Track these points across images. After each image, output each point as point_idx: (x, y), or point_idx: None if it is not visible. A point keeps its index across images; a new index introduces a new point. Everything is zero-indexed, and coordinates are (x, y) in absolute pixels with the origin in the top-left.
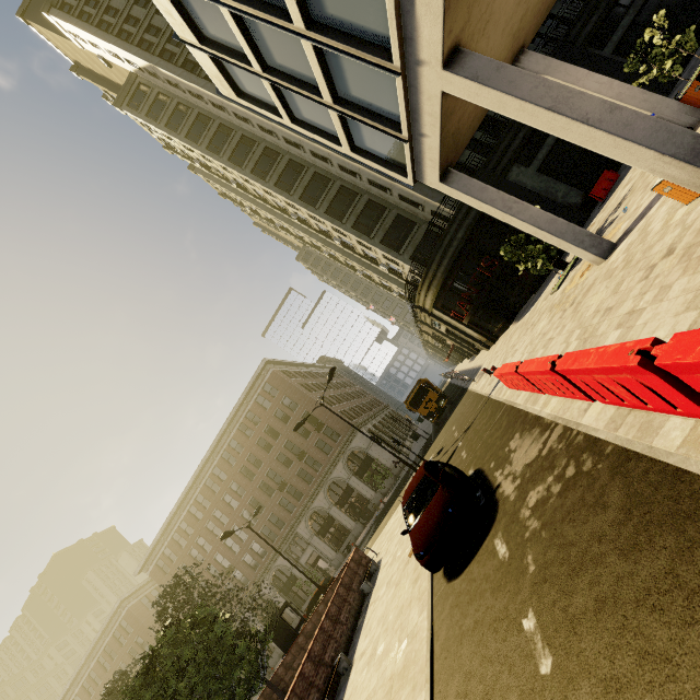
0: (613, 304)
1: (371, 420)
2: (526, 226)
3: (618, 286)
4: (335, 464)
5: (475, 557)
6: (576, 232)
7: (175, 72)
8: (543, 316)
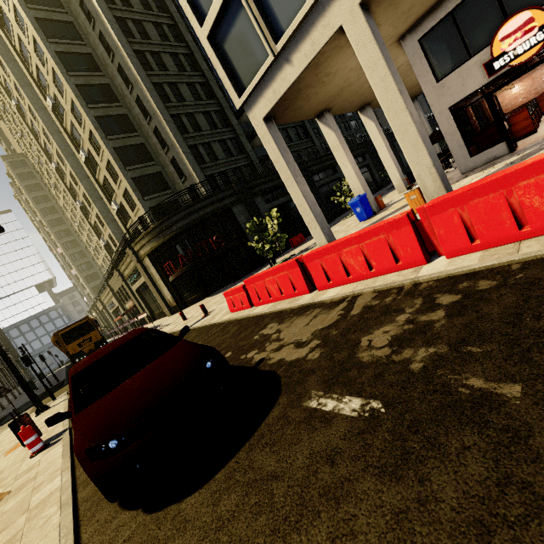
0: None
1: None
2: (298, 196)
3: None
4: None
5: (249, 442)
6: (323, 220)
7: None
8: None
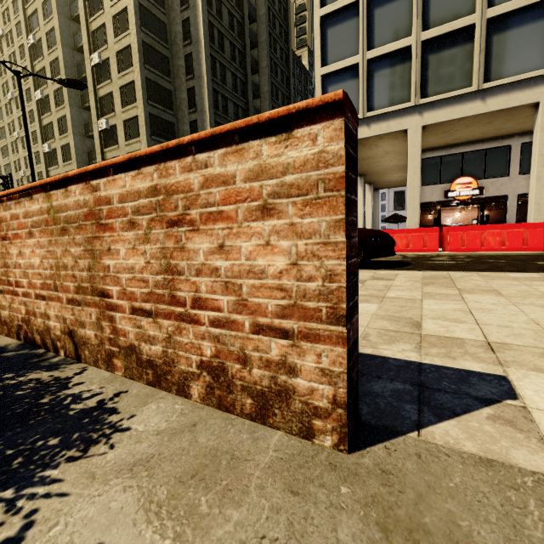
0: None
1: None
2: None
3: None
4: None
5: (411, 264)
6: None
7: None
8: None
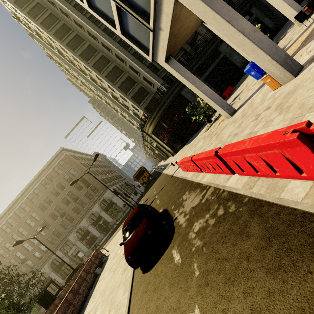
0: (238, 132)
1: (115, 184)
2: (201, 94)
3: (240, 124)
4: (94, 204)
5: (160, 260)
6: (222, 101)
7: None
8: (200, 141)
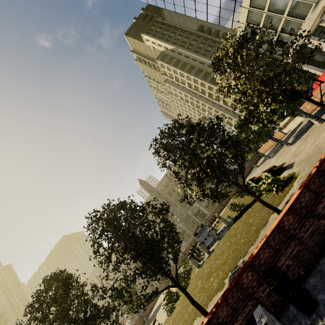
0: None
1: None
2: (309, 69)
3: None
4: None
5: None
6: (320, 70)
7: (184, 50)
8: None
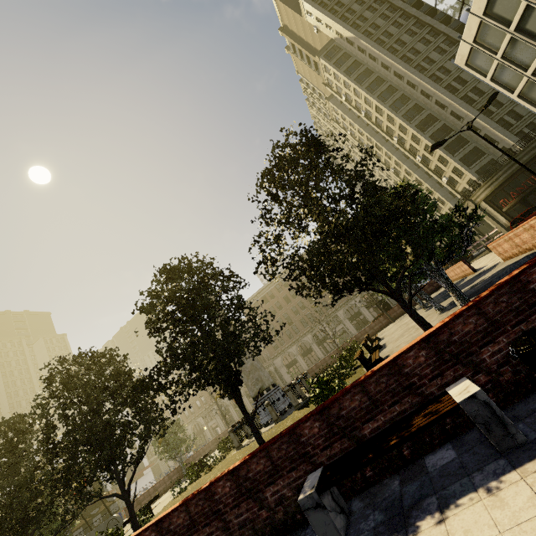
0: None
1: None
2: None
3: None
4: None
5: None
6: None
7: (370, 44)
8: None
